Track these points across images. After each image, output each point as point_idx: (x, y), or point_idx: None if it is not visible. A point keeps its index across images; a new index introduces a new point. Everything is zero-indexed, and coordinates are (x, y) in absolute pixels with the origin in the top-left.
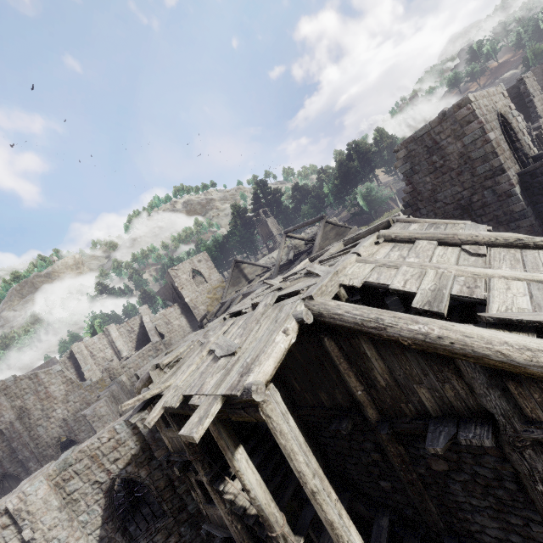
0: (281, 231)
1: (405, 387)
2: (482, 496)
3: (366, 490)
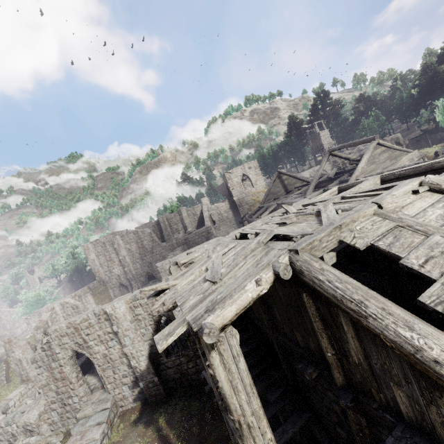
0: (332, 144)
1: (380, 377)
2: None
3: (324, 422)
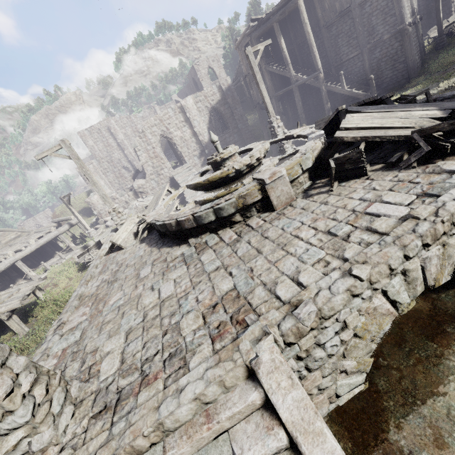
0: None
1: (333, 5)
2: (345, 39)
3: (314, 67)
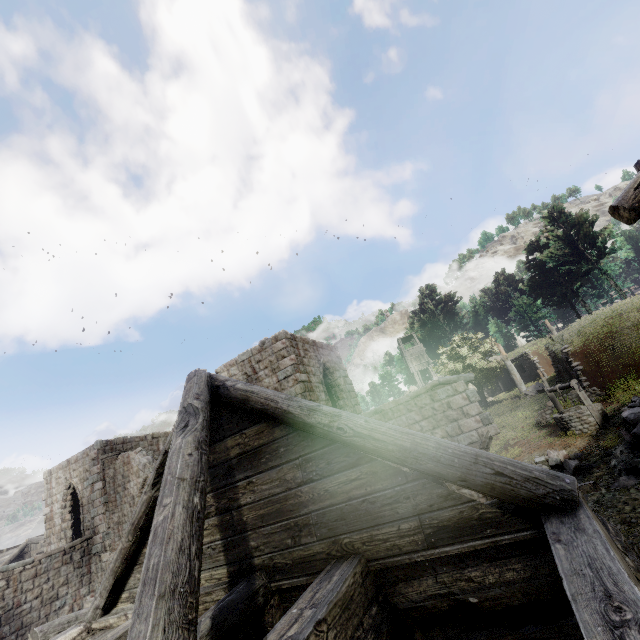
0: (431, 363)
1: None
2: None
3: None
